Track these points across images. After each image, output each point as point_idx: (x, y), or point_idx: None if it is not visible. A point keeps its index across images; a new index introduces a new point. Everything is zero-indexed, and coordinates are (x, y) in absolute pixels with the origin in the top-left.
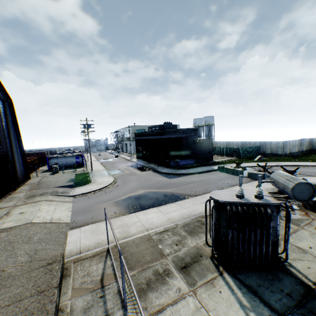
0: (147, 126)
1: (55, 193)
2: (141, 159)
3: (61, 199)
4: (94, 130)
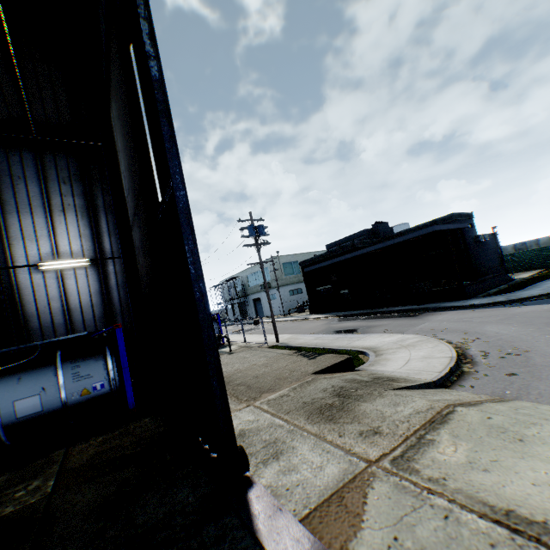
0: (300, 255)
1: (373, 384)
2: (328, 312)
3: (458, 396)
4: (267, 241)
